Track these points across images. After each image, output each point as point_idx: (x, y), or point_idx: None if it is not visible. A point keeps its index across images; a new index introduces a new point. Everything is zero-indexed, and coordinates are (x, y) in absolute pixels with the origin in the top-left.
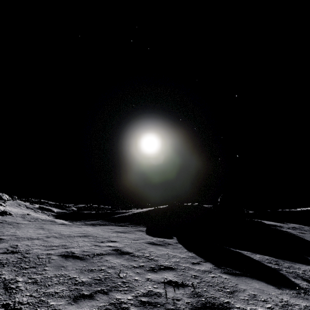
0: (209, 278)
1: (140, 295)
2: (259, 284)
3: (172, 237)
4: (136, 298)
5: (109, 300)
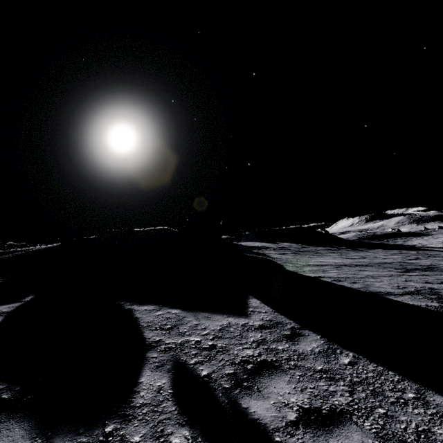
0: None
1: None
2: None
3: (26, 297)
4: None
5: None
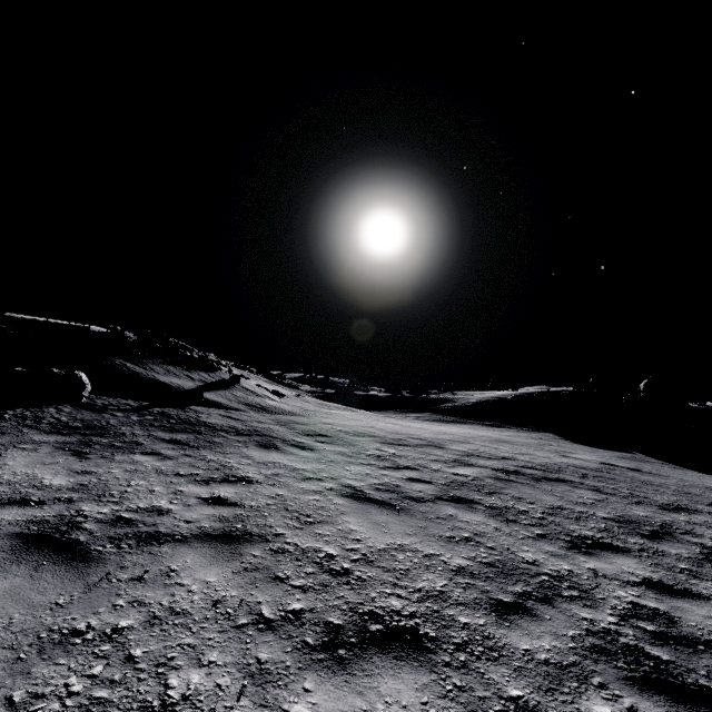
0: None
1: None
2: None
3: (626, 451)
4: None
5: None
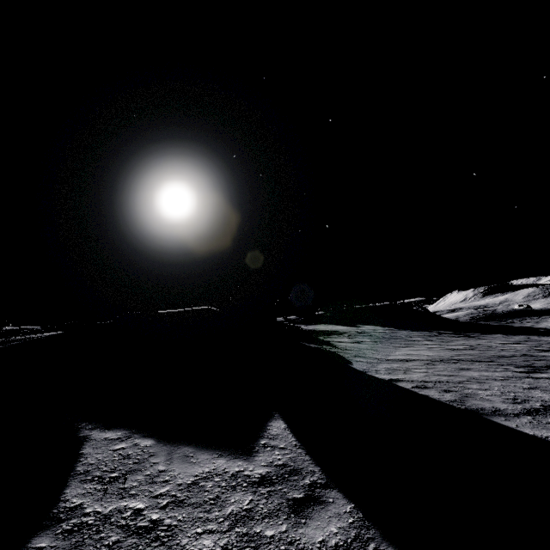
0: None
1: None
2: None
3: None
4: None
5: None
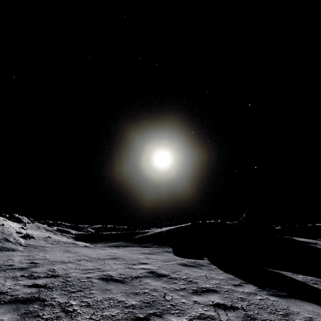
0: (256, 300)
1: (194, 318)
2: (312, 306)
3: (202, 257)
4: None
5: None
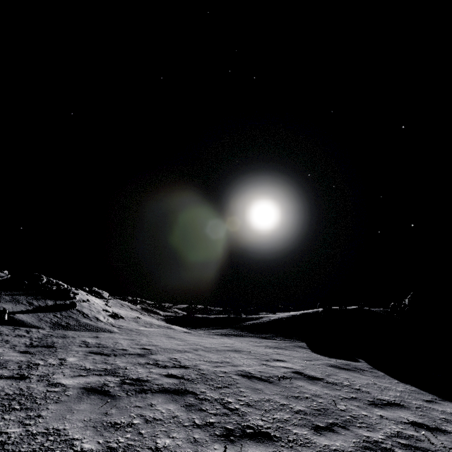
0: None
1: (392, 436)
2: None
3: (355, 358)
4: (390, 439)
5: (357, 436)
